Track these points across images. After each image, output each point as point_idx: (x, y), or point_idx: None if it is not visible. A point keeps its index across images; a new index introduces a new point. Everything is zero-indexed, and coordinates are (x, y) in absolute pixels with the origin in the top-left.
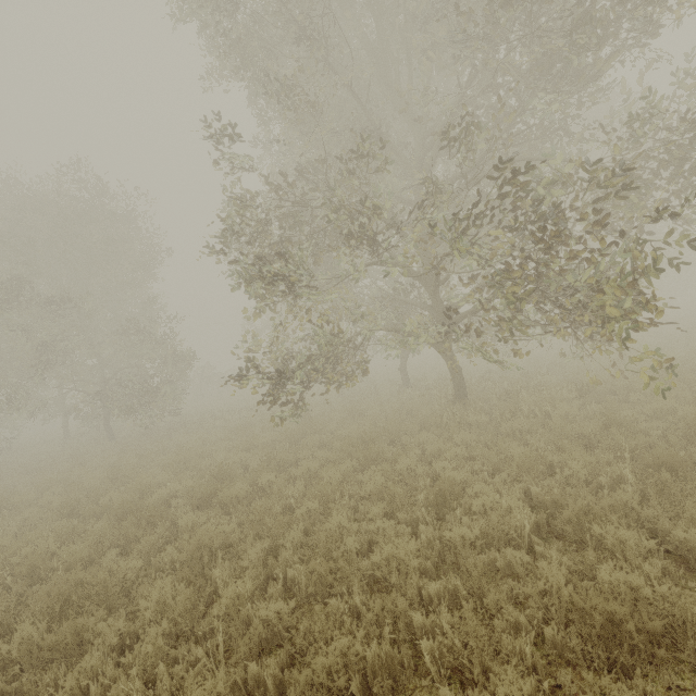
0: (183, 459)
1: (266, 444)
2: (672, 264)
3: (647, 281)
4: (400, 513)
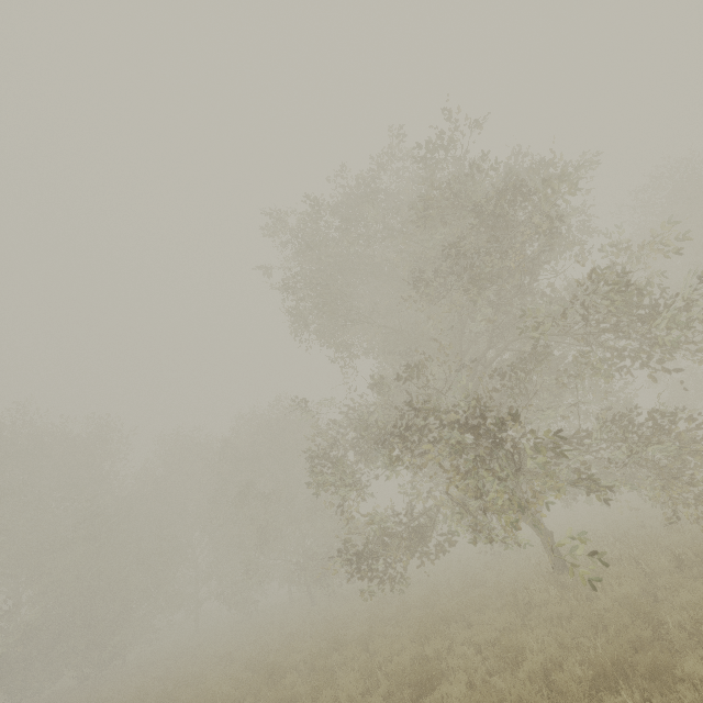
0: (330, 628)
1: (389, 617)
2: (557, 452)
3: (518, 477)
4: (398, 693)
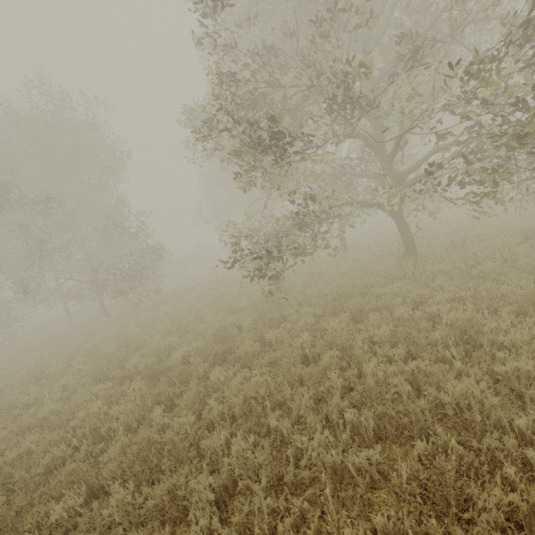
0: (180, 325)
1: (247, 307)
2: None
3: None
4: (425, 353)
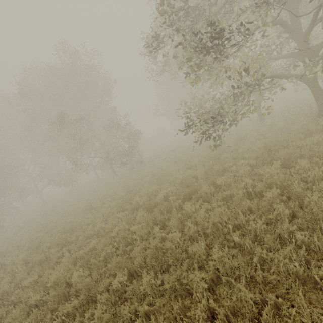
0: (157, 178)
1: (197, 164)
2: None
3: None
4: None
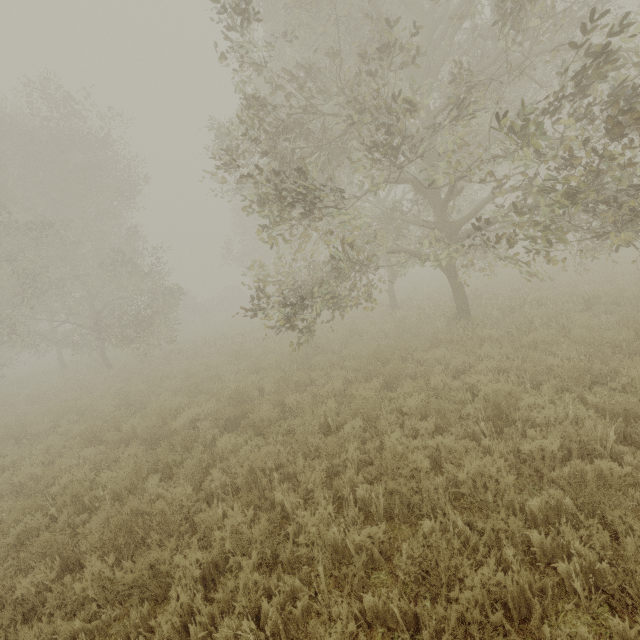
0: (192, 384)
1: (273, 366)
2: None
3: None
4: (454, 428)
